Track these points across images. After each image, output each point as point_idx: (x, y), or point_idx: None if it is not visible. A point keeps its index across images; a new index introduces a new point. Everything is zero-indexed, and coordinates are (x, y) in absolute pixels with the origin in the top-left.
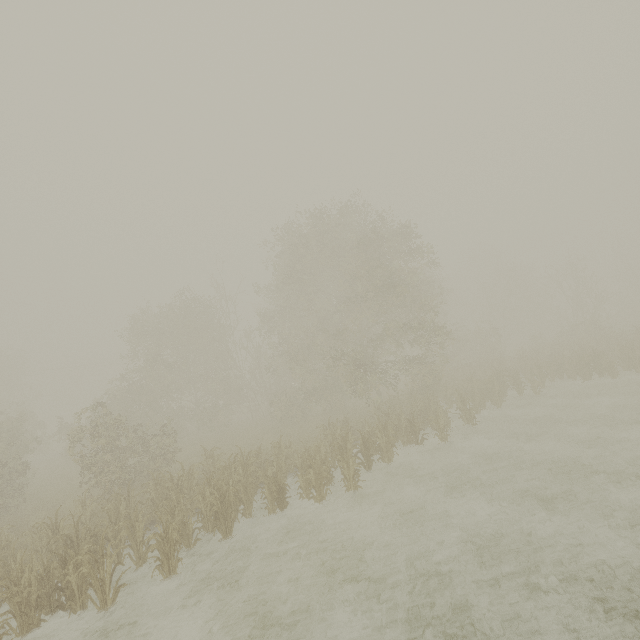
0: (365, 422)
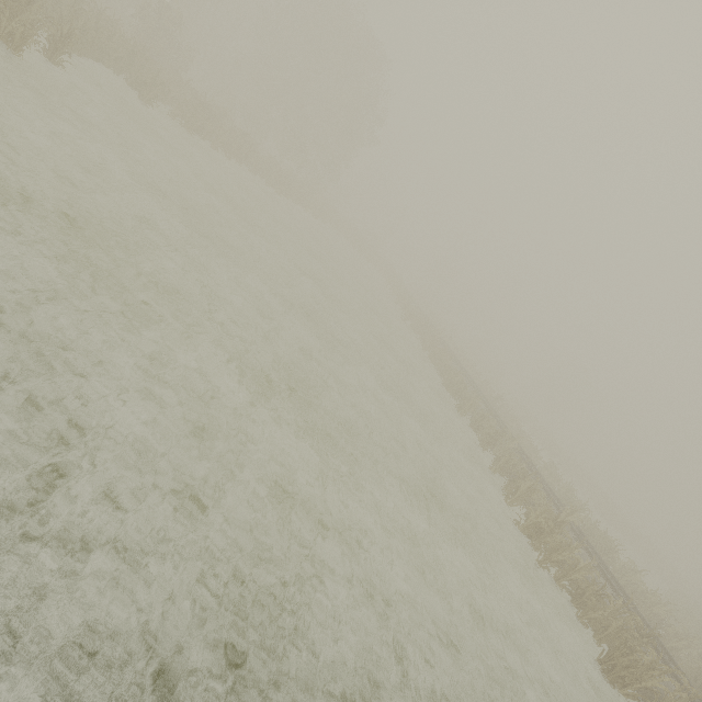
0: None
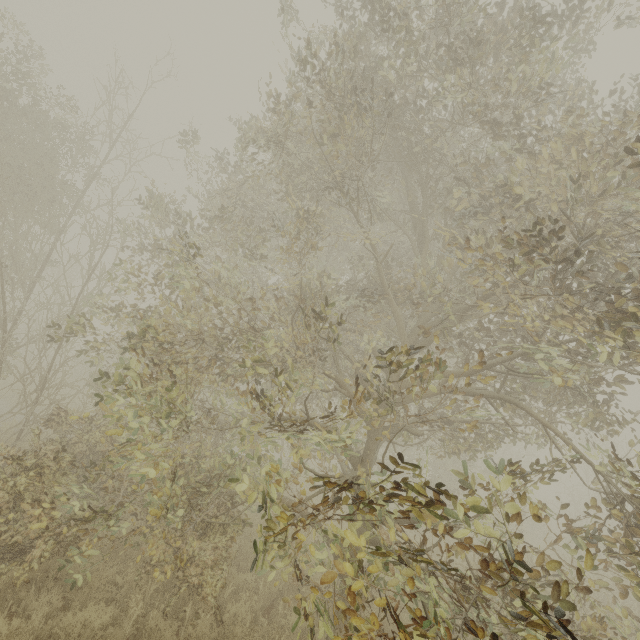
0: None
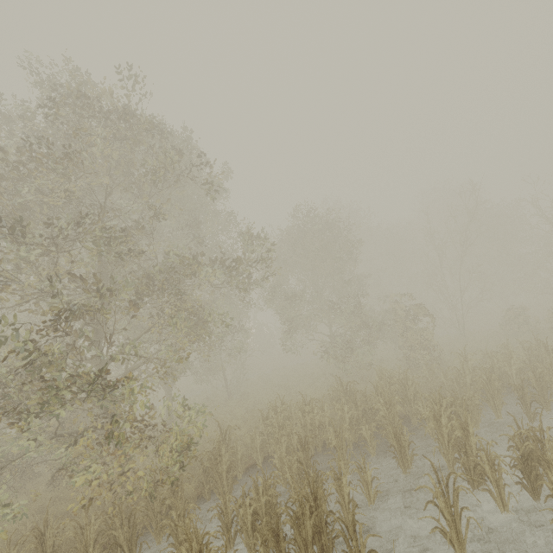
0: None
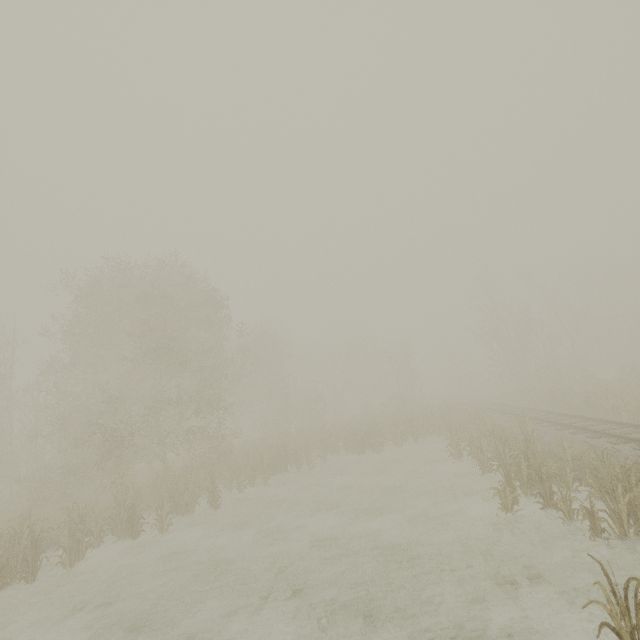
0: (94, 508)
